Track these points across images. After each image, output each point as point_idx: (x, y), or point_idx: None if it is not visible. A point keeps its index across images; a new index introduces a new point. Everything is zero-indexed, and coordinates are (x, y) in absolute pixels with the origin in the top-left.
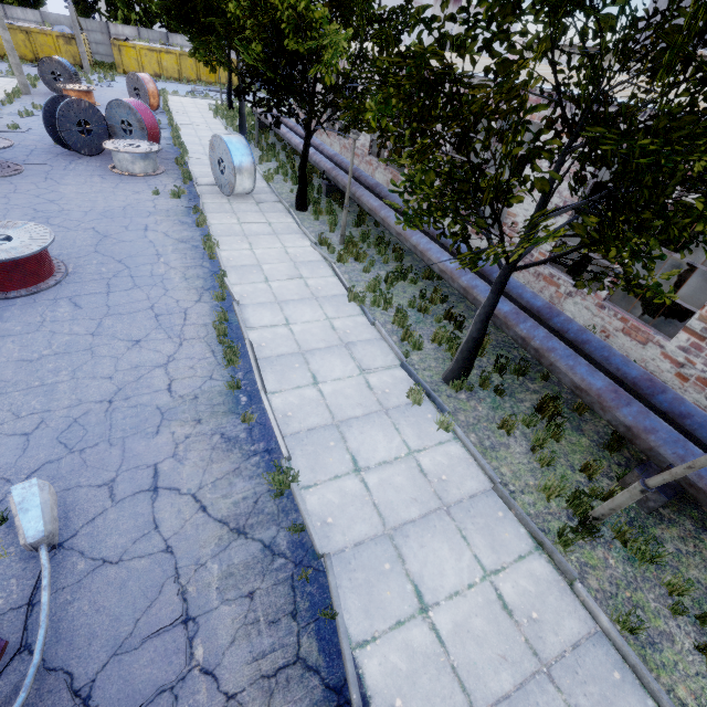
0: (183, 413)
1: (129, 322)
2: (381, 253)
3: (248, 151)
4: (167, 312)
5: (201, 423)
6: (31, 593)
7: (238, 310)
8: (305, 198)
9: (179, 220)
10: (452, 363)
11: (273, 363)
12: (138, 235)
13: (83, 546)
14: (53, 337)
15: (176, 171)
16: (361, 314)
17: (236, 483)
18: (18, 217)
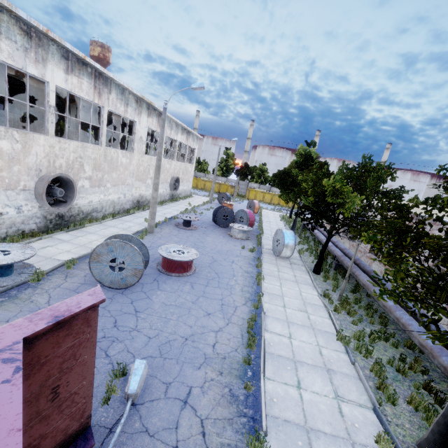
0: (215, 364)
1: (209, 302)
2: (369, 315)
3: (293, 238)
4: (227, 304)
5: (222, 375)
6: (114, 423)
7: (263, 317)
8: (320, 267)
9: (249, 262)
10: (427, 432)
11: (274, 359)
12: (228, 264)
13: (143, 413)
14: (178, 297)
15: (255, 240)
16: (344, 352)
17: (227, 429)
18: (188, 245)
